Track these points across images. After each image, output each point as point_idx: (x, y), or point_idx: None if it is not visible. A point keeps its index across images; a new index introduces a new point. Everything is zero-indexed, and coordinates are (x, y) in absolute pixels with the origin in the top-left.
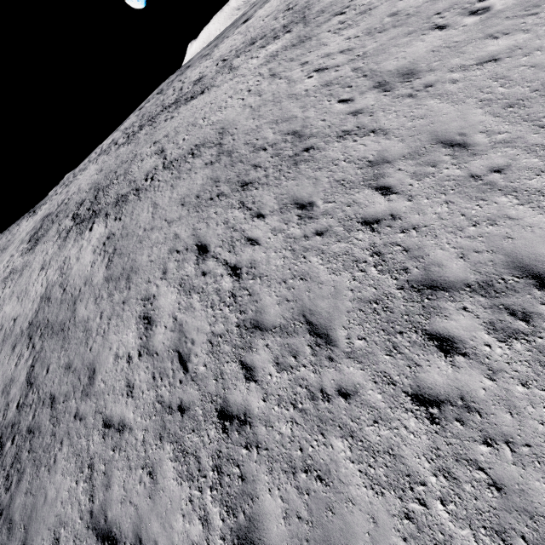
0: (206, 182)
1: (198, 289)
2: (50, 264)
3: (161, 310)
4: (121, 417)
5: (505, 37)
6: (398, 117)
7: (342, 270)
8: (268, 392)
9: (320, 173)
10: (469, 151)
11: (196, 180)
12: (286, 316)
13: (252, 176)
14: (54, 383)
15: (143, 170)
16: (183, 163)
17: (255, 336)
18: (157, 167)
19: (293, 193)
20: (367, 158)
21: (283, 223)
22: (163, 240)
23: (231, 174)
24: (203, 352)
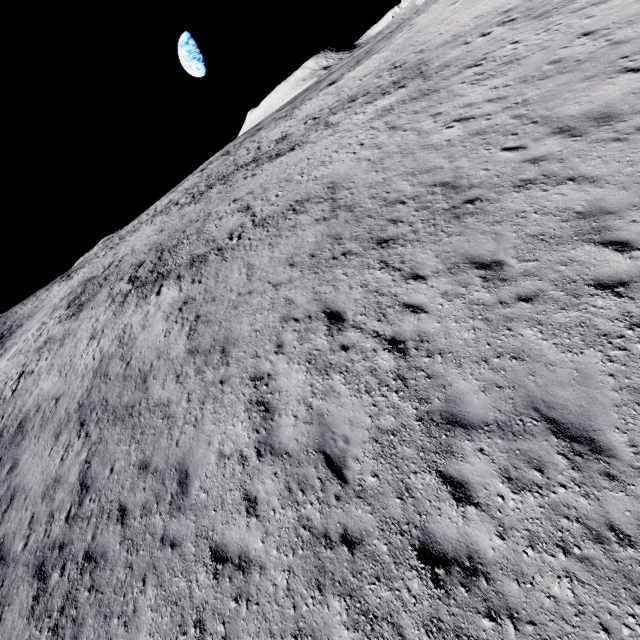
0: (322, 240)
1: (340, 367)
2: (104, 332)
3: (284, 393)
4: (242, 547)
5: None
6: (606, 163)
7: (584, 347)
8: (506, 525)
9: (501, 227)
10: None
11: (305, 237)
12: (503, 408)
13: (392, 232)
14: (124, 488)
15: (224, 229)
16: (282, 220)
17: (454, 436)
18: (244, 225)
19: (464, 251)
20: (573, 209)
21: (458, 286)
22: (269, 306)
23: (358, 231)
24: (368, 455)
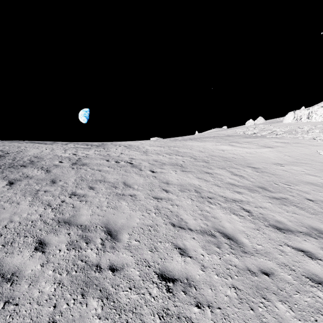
0: None
1: None
2: None
3: None
4: None
5: (110, 168)
6: (59, 170)
7: None
8: None
9: (8, 172)
10: (52, 184)
11: None
12: None
13: None
14: None
15: None
16: None
17: None
18: None
19: None
20: (29, 175)
21: None
22: None
23: None
24: None
